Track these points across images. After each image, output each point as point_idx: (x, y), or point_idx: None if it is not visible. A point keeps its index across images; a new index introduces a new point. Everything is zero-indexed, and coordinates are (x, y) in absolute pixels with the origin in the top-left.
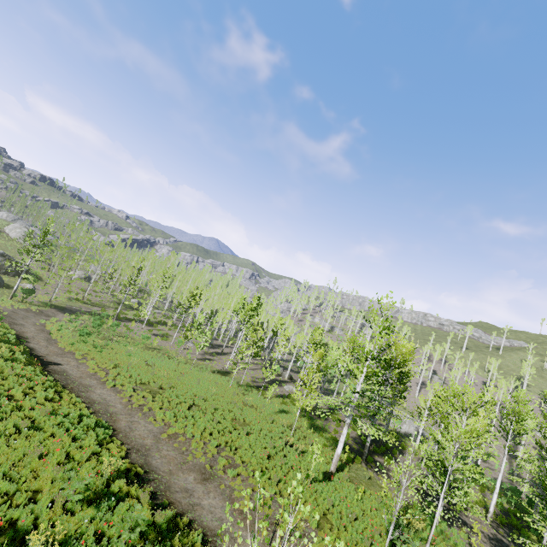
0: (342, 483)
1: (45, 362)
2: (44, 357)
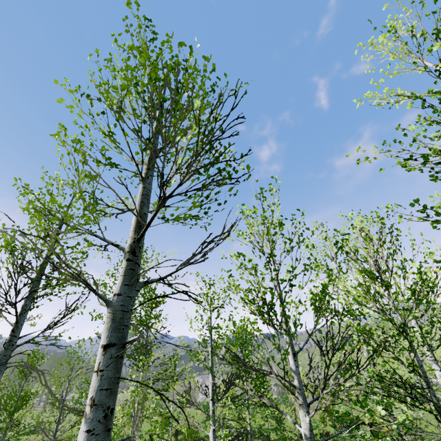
0: None
1: None
2: None
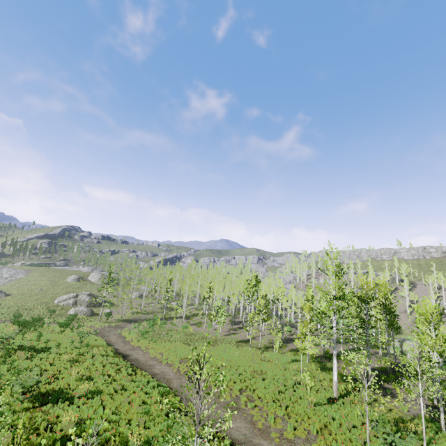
0: (345, 405)
1: (125, 355)
2: (124, 352)
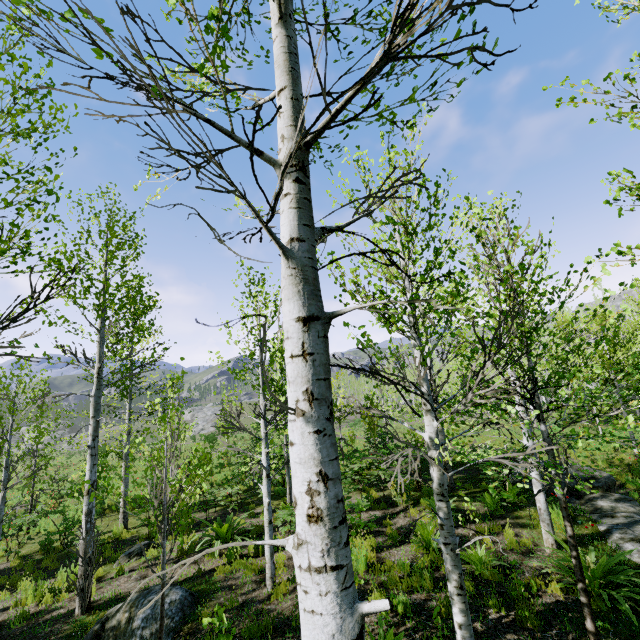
0: None
1: None
2: None
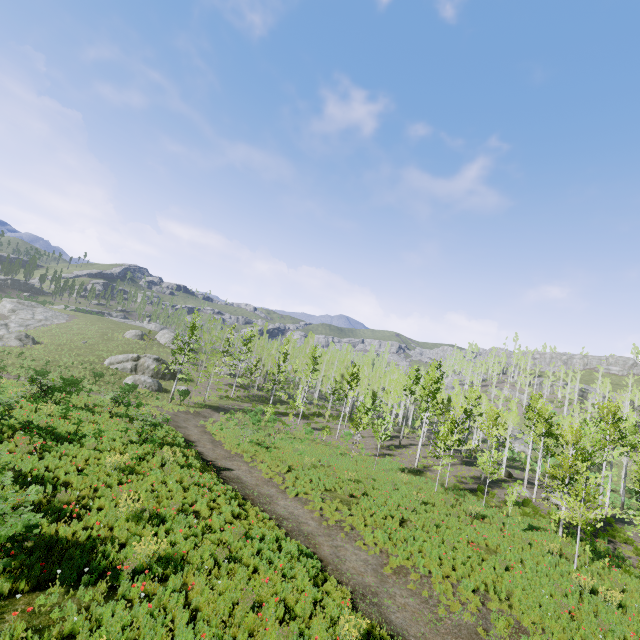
0: None
1: (217, 468)
2: (214, 462)
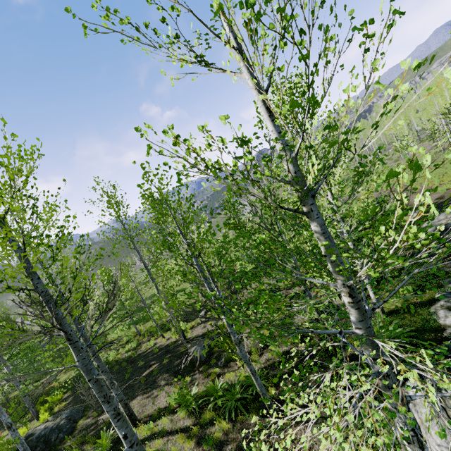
0: None
1: None
2: None
